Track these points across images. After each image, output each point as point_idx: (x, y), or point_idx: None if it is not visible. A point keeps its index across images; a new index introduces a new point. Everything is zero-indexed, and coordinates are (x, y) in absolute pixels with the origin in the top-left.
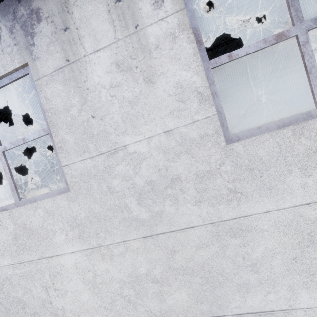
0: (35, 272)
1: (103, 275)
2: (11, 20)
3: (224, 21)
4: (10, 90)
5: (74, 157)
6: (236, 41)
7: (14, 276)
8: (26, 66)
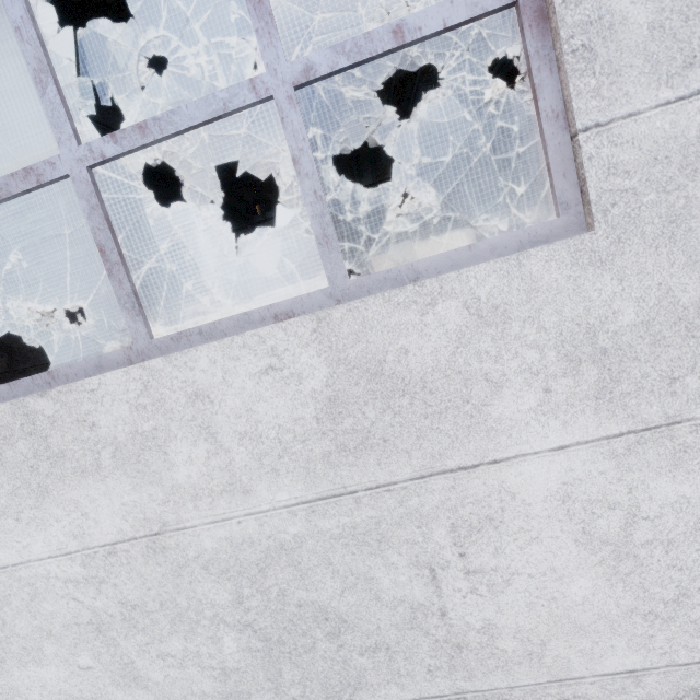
0: (396, 521)
1: (664, 516)
2: None
3: None
4: None
5: (635, 91)
6: None
7: (311, 538)
8: None
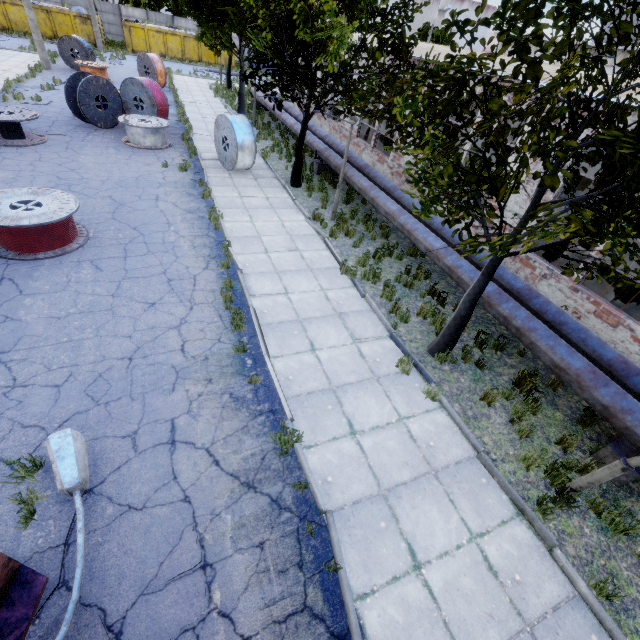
0: None
1: None
2: None
3: None
4: None
5: None
6: None
7: None
8: None
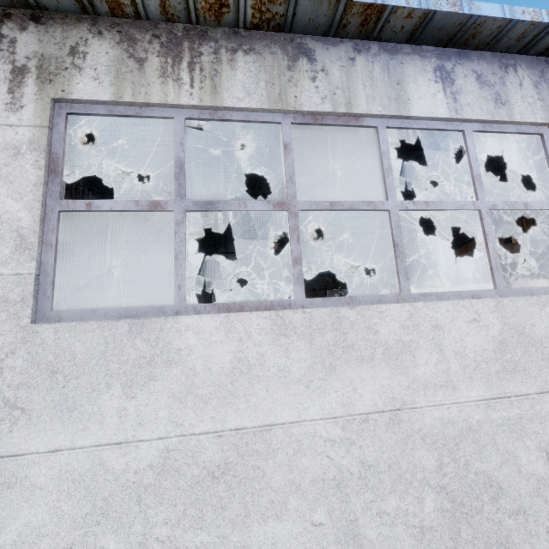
0: (529, 418)
1: None
2: (538, 76)
3: (529, 174)
4: (305, 134)
5: None
6: (494, 199)
7: (486, 423)
8: (542, 125)
